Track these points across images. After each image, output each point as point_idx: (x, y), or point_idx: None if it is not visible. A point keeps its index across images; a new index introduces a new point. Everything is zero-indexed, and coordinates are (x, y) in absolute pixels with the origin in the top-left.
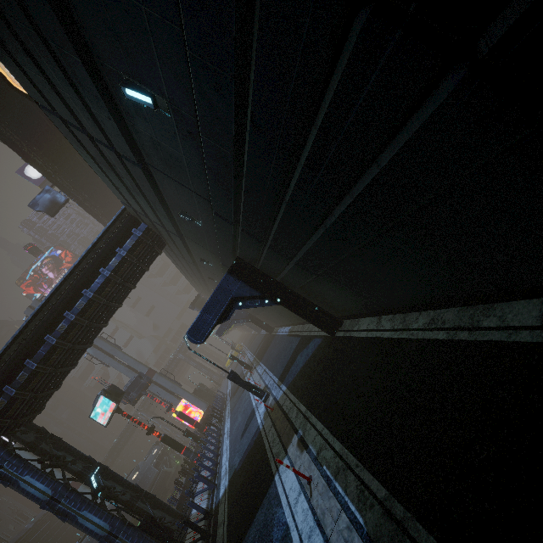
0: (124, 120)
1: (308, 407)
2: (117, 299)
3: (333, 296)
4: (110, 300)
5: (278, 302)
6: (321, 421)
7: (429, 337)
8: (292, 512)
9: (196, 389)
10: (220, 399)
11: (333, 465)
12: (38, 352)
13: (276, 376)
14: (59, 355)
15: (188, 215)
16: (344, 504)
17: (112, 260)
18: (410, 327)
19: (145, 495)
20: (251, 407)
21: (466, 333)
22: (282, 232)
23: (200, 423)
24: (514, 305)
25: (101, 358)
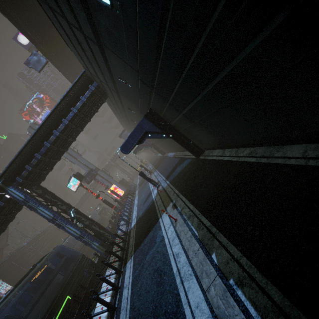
0: (90, 13)
1: (179, 191)
2: (80, 126)
3: (201, 136)
4: (77, 127)
5: (170, 136)
6: (185, 197)
7: (247, 160)
8: (166, 232)
9: (120, 181)
10: (133, 186)
11: (188, 214)
12: (41, 150)
13: (164, 177)
14: (52, 153)
15: (124, 80)
16: (190, 228)
17: (78, 103)
18: (239, 155)
19: (96, 223)
20: (149, 191)
21: (265, 159)
22: (178, 95)
23: (122, 197)
24: (293, 147)
25: (70, 159)
